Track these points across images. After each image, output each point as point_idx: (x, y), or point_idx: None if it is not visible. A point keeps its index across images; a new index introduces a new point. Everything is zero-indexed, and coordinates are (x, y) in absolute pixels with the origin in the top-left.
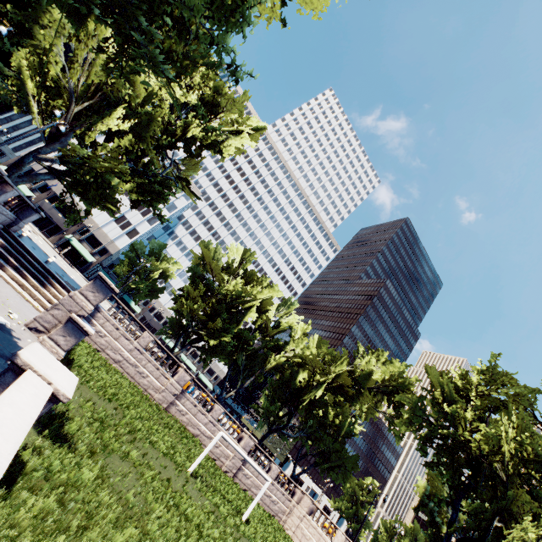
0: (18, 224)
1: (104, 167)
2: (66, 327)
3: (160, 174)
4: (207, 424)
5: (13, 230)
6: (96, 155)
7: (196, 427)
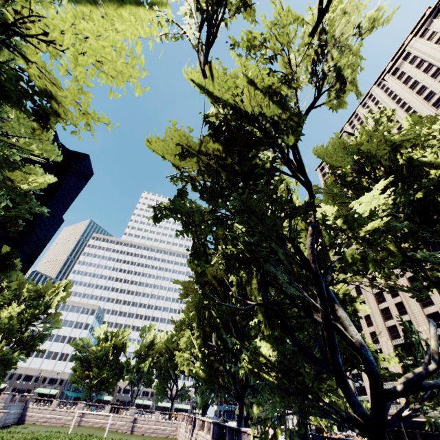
0: None
1: (1, 356)
2: None
3: (28, 338)
4: (104, 418)
5: None
6: None
7: (99, 423)
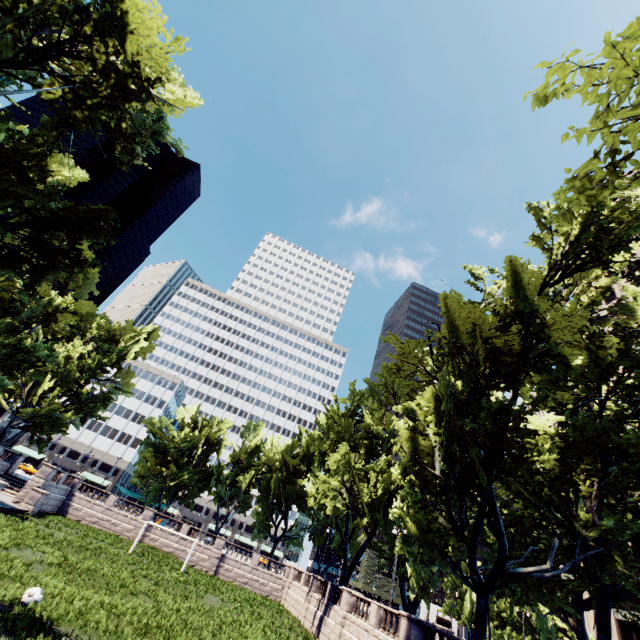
0: (12, 467)
1: (48, 411)
2: (32, 494)
3: (89, 395)
4: (178, 541)
5: (11, 473)
6: (42, 407)
7: (170, 546)
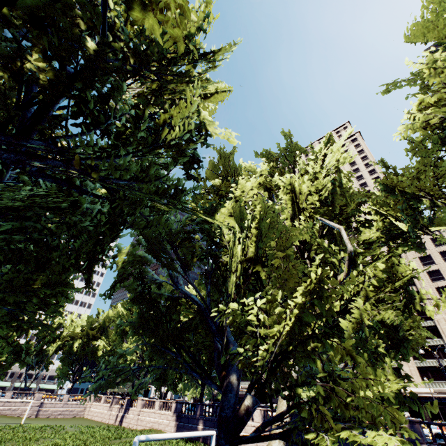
0: None
1: None
2: None
3: None
4: (4, 405)
5: None
6: None
7: None
